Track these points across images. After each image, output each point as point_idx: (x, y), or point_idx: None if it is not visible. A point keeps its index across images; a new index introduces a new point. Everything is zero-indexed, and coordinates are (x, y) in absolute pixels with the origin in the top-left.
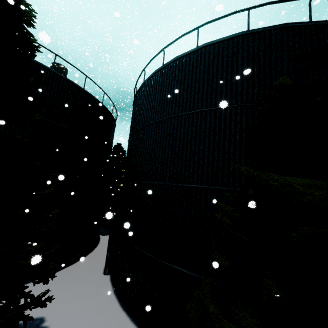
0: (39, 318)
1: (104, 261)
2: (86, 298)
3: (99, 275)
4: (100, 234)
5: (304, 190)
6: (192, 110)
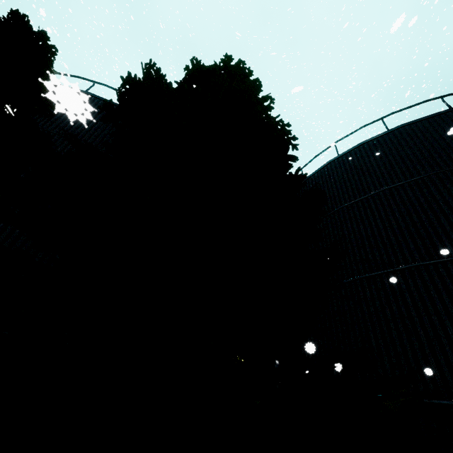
0: None
1: None
2: None
3: None
4: None
5: None
6: (418, 176)
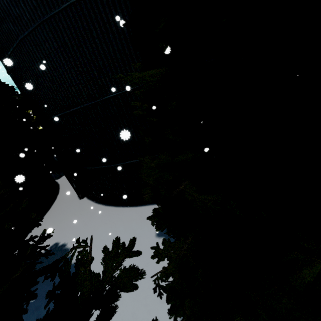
0: (53, 245)
1: (74, 193)
2: (78, 217)
3: (78, 202)
4: (55, 179)
5: (149, 80)
6: (62, 5)
